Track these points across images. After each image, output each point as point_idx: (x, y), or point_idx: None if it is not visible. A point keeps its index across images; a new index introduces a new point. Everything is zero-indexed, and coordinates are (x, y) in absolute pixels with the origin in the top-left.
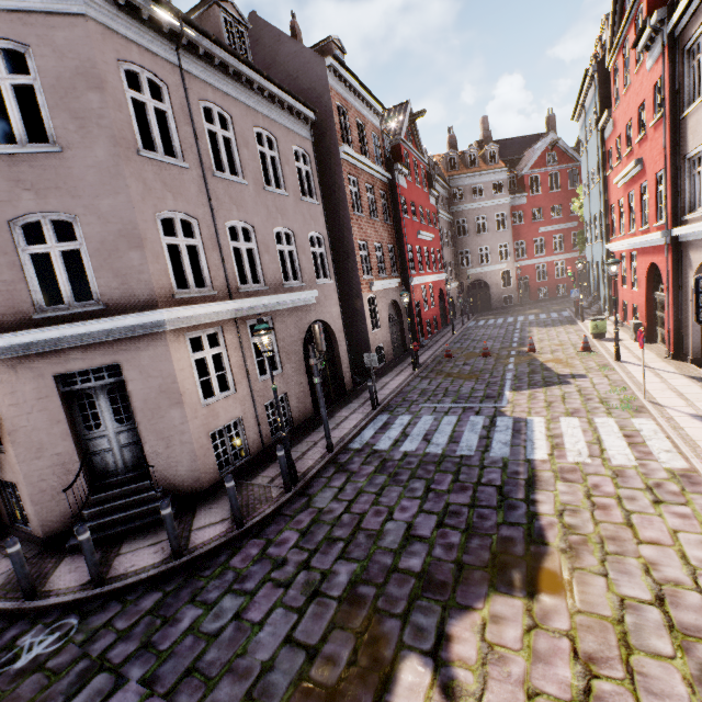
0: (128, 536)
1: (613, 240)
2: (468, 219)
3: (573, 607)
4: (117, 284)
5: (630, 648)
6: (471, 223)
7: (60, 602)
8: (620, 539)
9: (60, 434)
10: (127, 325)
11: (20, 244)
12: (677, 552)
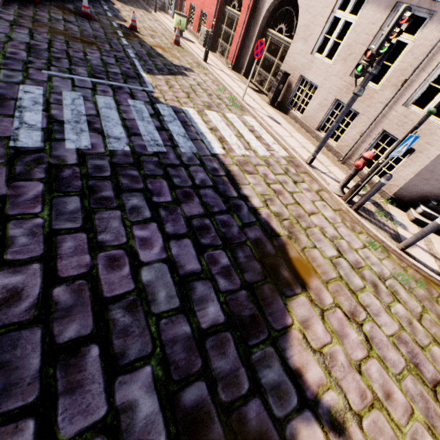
0: None
1: None
2: None
3: (323, 281)
4: None
5: (355, 293)
6: None
7: None
8: (302, 216)
9: None
10: None
11: None
12: (323, 216)
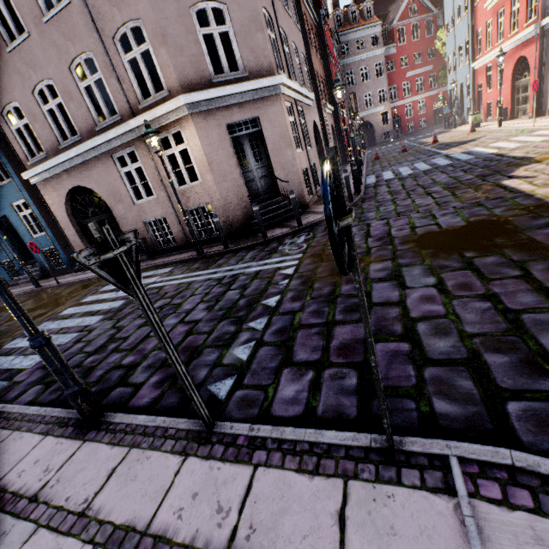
0: (283, 223)
1: (479, 59)
2: (355, 71)
3: None
4: (252, 58)
5: None
6: (357, 74)
7: (287, 233)
8: None
9: (234, 166)
10: (264, 86)
11: (196, 26)
12: None
